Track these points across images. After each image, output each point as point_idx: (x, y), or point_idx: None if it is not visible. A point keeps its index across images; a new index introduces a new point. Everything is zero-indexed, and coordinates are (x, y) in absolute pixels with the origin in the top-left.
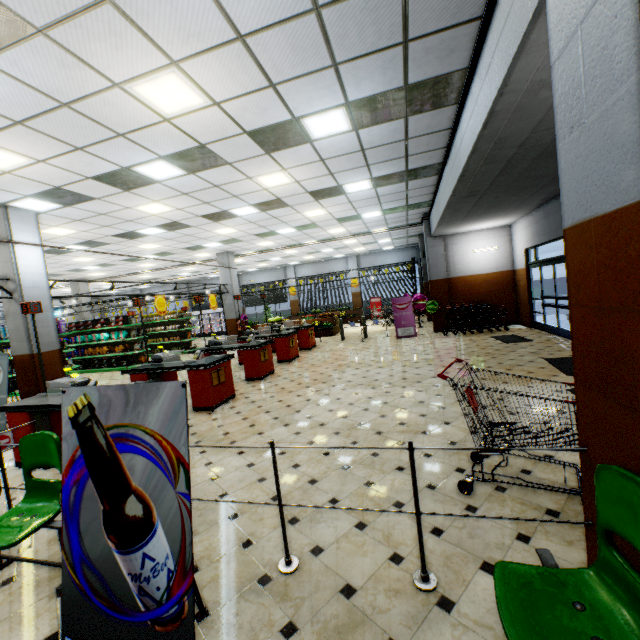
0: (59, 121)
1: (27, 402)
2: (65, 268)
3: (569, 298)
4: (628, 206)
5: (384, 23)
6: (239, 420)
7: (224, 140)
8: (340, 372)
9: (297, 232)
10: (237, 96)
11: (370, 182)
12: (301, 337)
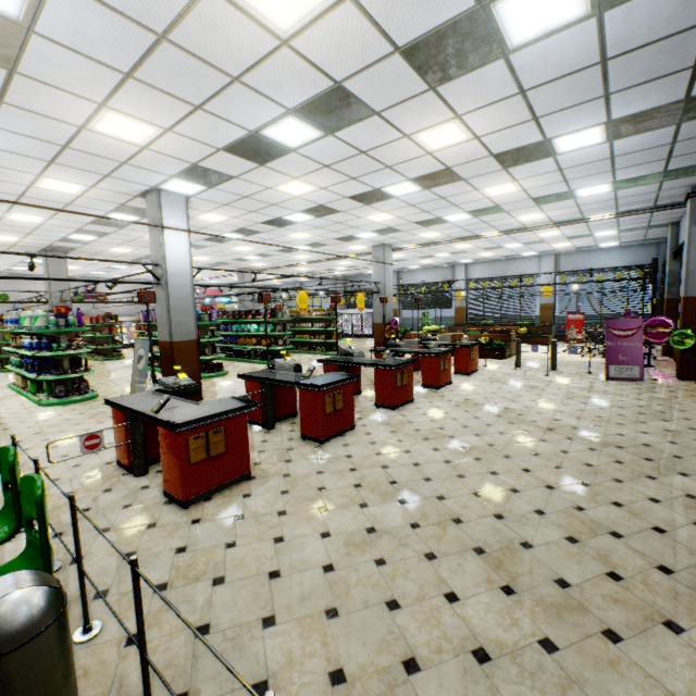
0: (165, 66)
1: (130, 399)
2: (230, 257)
3: None
4: None
5: None
6: (345, 470)
7: (366, 70)
8: (505, 422)
9: (472, 219)
10: None
11: (603, 130)
12: (458, 357)
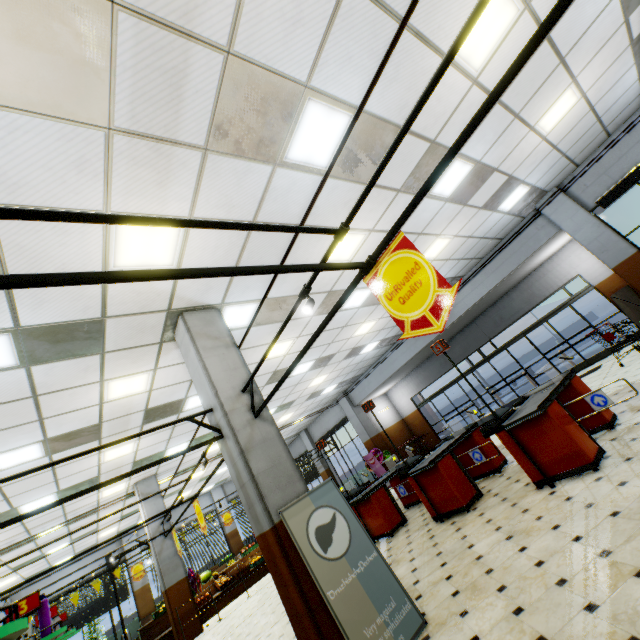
0: None
1: (534, 405)
2: None
3: (624, 279)
4: (633, 254)
5: (478, 250)
6: None
7: None
8: None
9: None
10: (439, 259)
11: (376, 344)
12: None
